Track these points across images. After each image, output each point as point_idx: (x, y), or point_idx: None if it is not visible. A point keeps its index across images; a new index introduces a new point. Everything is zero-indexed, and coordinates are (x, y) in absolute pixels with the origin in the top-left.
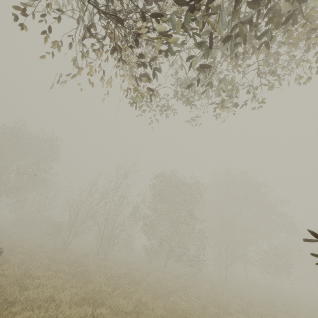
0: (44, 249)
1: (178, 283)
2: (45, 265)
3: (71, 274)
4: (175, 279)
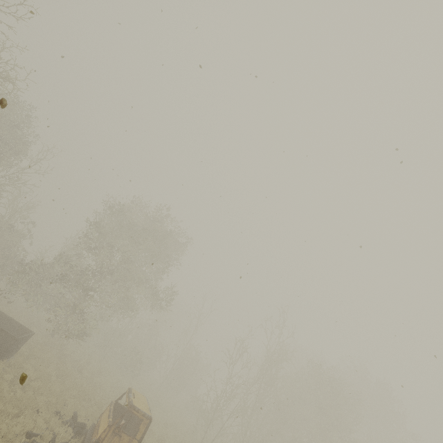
0: None
1: None
2: None
3: None
4: None
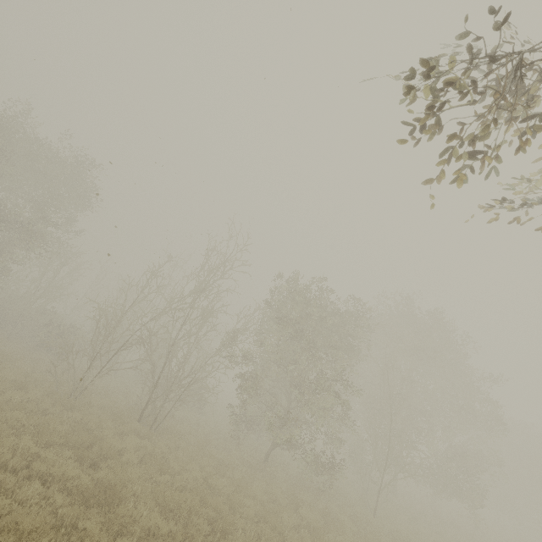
0: (32, 395)
1: (300, 518)
2: (23, 455)
3: (81, 495)
4: (291, 503)
